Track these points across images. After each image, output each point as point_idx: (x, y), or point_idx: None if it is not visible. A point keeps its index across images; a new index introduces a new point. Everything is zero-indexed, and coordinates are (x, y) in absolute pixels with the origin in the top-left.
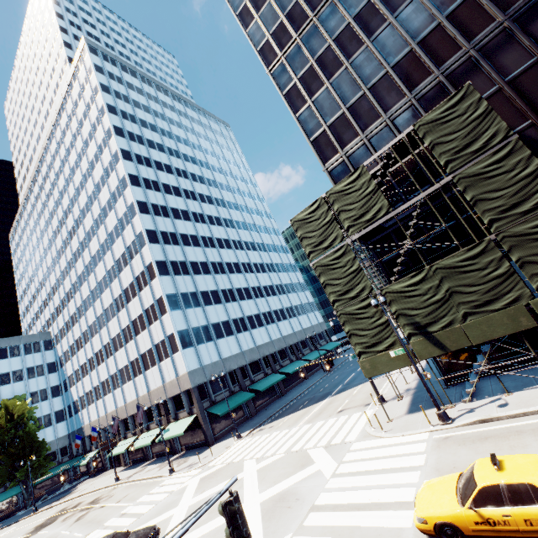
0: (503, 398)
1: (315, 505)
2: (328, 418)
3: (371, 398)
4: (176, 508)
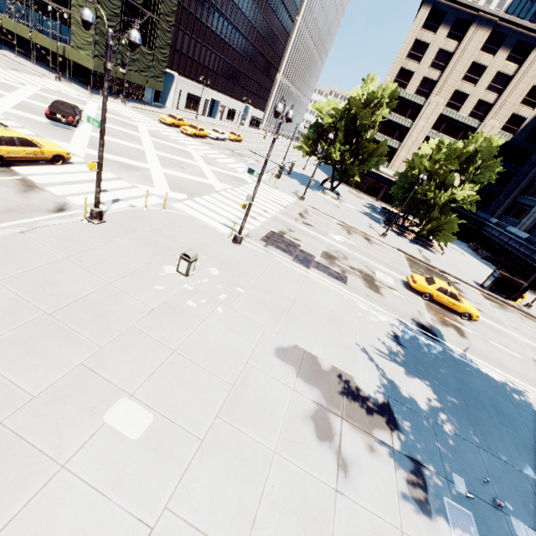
0: (131, 103)
1: (128, 117)
2: (14, 71)
3: (32, 72)
4: (10, 96)
